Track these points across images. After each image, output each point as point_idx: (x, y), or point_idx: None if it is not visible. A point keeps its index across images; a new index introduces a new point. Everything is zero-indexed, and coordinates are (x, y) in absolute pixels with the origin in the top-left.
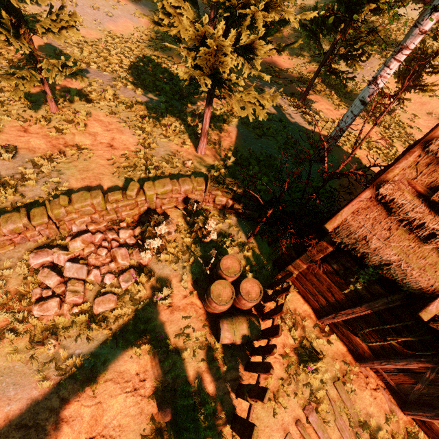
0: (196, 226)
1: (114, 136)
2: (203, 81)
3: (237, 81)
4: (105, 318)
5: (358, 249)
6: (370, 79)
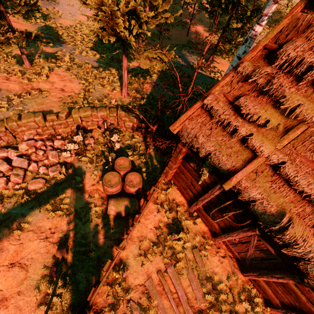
0: (105, 139)
1: (66, 84)
2: (107, 38)
3: (130, 38)
4: (36, 193)
5: (194, 145)
6: None
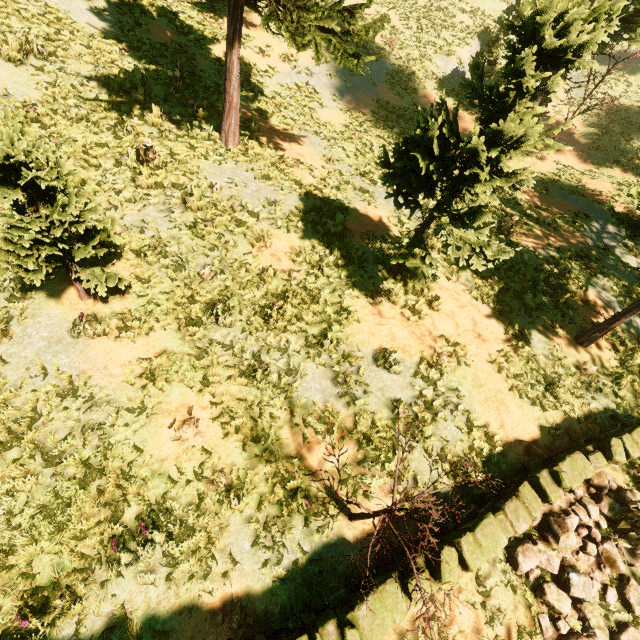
0: None
1: (473, 318)
2: None
3: None
4: None
5: None
6: None
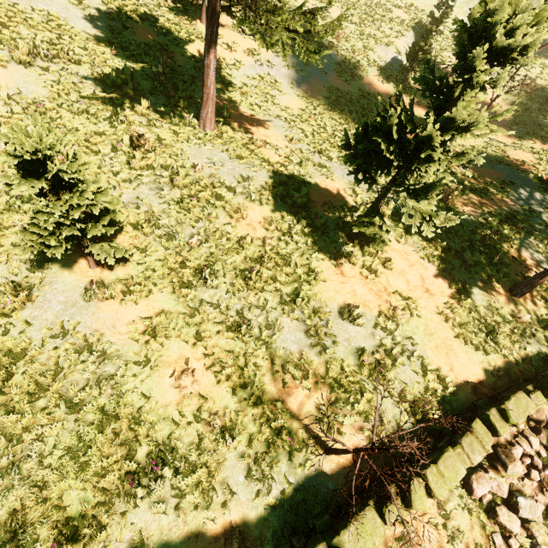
0: None
1: (421, 275)
2: None
3: None
4: None
5: None
6: None
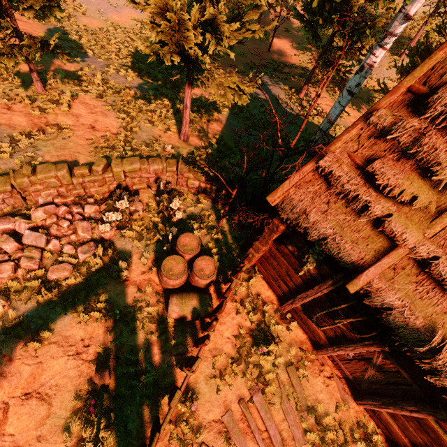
0: (161, 205)
1: (97, 119)
2: (169, 58)
3: (203, 59)
4: (59, 286)
5: (300, 224)
6: (378, 78)
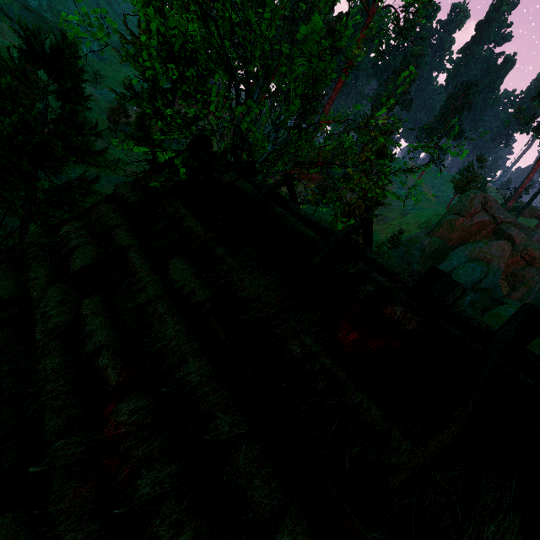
0: None
1: None
2: None
3: None
4: None
5: None
6: None
